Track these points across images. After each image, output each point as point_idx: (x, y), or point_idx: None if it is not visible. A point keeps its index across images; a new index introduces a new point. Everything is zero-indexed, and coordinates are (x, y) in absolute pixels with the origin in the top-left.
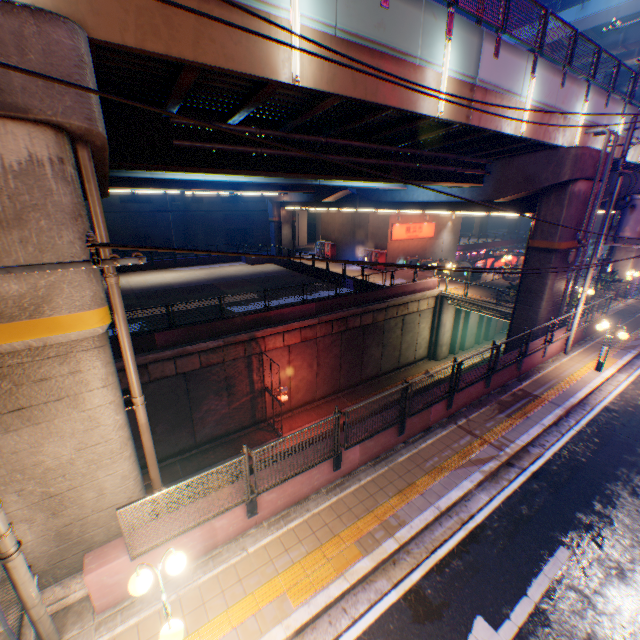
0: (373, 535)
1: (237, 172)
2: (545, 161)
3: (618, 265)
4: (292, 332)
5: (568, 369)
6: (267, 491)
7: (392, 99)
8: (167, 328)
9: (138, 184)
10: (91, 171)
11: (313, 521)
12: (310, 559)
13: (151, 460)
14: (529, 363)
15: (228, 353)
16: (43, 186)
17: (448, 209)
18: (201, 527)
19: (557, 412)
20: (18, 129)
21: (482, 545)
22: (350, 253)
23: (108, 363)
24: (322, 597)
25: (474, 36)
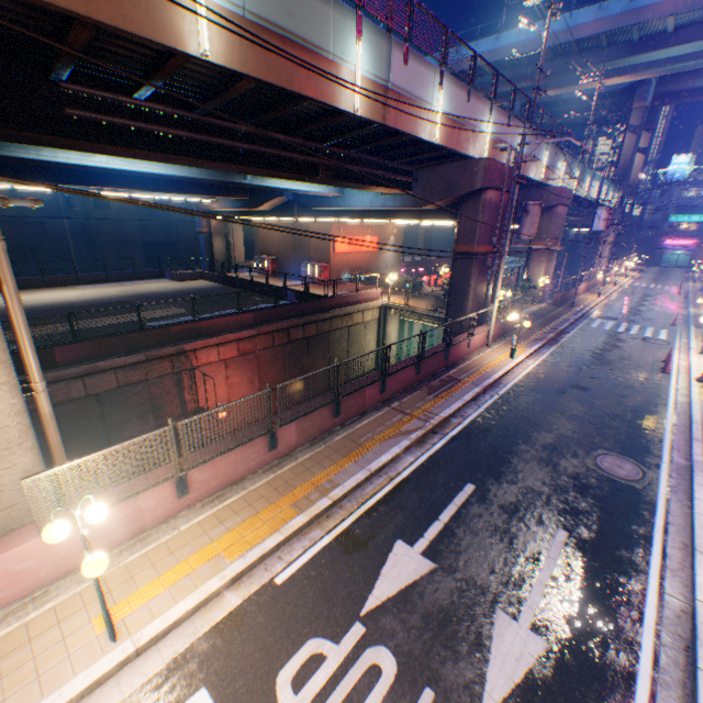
0: (309, 498)
1: (149, 155)
2: (461, 171)
3: (533, 274)
4: (228, 345)
5: (489, 358)
6: (199, 470)
7: (309, 90)
8: (71, 341)
9: (18, 175)
10: None
11: (250, 496)
12: (246, 525)
13: (60, 457)
14: (456, 354)
15: (152, 369)
16: None
17: (384, 217)
18: (125, 508)
19: (476, 390)
20: None
21: (406, 492)
22: (293, 268)
23: None
24: (258, 550)
25: (384, 42)
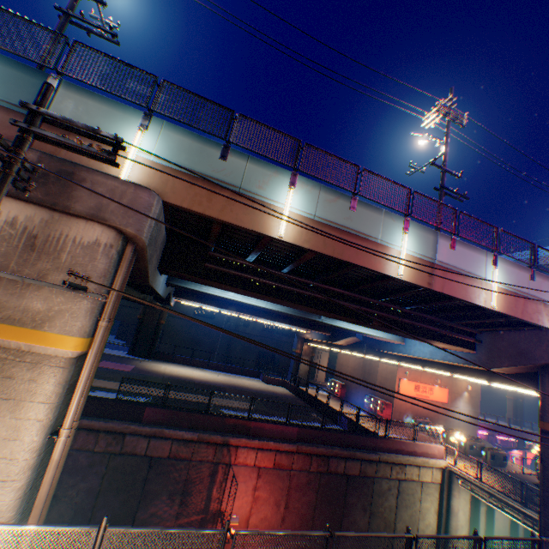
0: None
1: (245, 291)
2: (535, 338)
3: None
4: (266, 451)
5: None
6: None
7: (356, 259)
8: (158, 404)
9: (201, 300)
10: (128, 256)
11: None
12: None
13: (36, 508)
14: None
15: (198, 450)
16: (94, 255)
17: (446, 369)
18: None
19: None
20: (99, 227)
21: None
22: (358, 396)
23: (60, 383)
24: None
25: (429, 234)
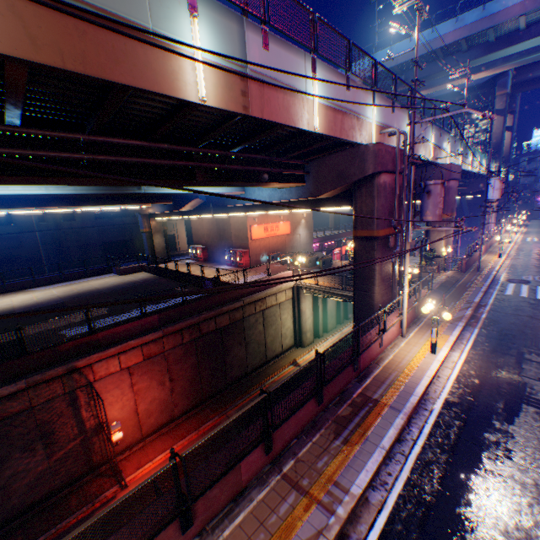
0: None
1: None
2: (351, 158)
3: (435, 243)
4: (131, 351)
5: (407, 355)
6: None
7: (119, 73)
8: None
9: None
10: None
11: None
12: None
13: None
14: (368, 357)
15: (38, 394)
16: None
17: (285, 208)
18: None
19: (398, 422)
20: None
21: None
22: (220, 254)
23: None
24: None
25: (232, 21)
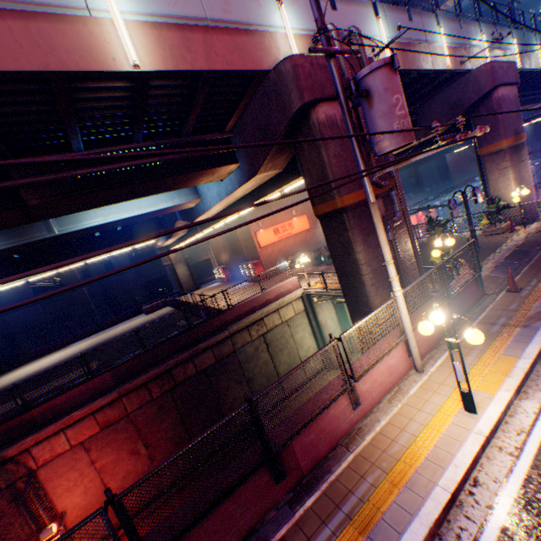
0: None
1: None
2: (266, 99)
3: (499, 188)
4: (80, 423)
5: (413, 420)
6: None
7: None
8: None
9: None
10: None
11: None
12: None
13: None
14: (324, 436)
15: None
16: None
17: (248, 203)
18: None
19: None
20: None
21: None
22: (239, 270)
23: None
24: None
25: None
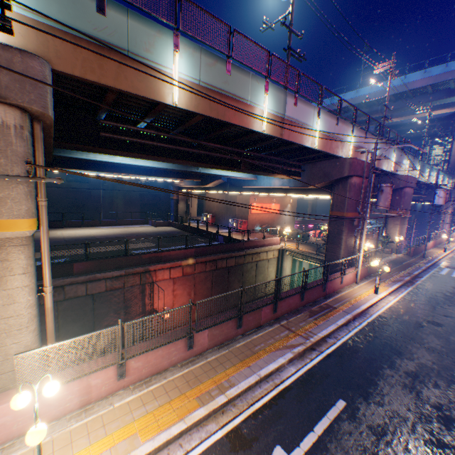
0: (210, 393)
1: (142, 156)
2: (334, 165)
3: (390, 232)
4: (177, 268)
5: (357, 292)
6: (135, 359)
7: (234, 120)
8: (84, 259)
9: (79, 167)
10: (41, 137)
11: (168, 385)
12: (161, 409)
13: (51, 338)
14: (332, 287)
15: (128, 281)
16: (7, 140)
17: (283, 192)
18: (80, 383)
19: (347, 317)
20: None
21: (287, 399)
22: (224, 221)
23: (30, 257)
24: (165, 435)
25: (281, 94)
